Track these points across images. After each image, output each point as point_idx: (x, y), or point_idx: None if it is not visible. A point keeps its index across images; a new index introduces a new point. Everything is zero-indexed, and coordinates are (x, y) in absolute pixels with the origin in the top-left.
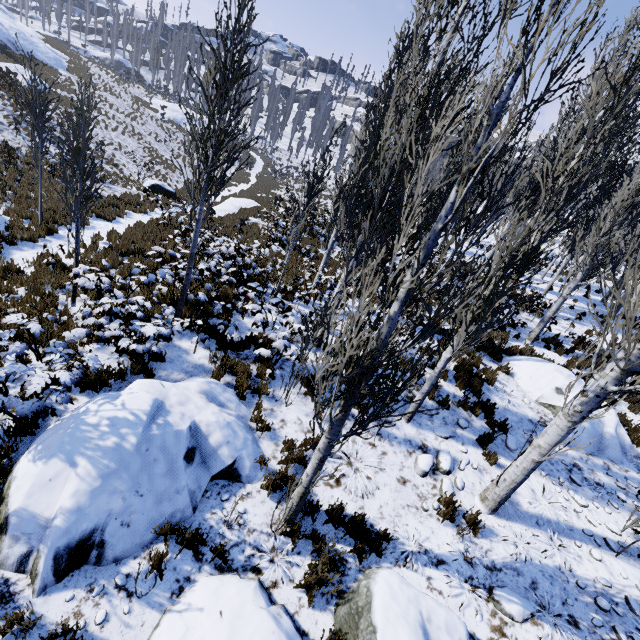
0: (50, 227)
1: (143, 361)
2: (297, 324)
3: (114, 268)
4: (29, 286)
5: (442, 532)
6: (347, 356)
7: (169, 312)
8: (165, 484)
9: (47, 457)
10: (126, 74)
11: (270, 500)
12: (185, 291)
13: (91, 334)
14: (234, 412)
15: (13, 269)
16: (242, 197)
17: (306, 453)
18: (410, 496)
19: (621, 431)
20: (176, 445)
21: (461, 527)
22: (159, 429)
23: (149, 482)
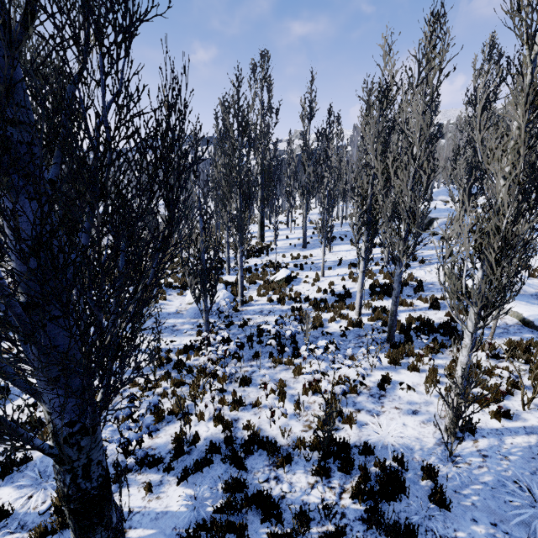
0: None
1: None
2: None
3: None
4: None
5: None
6: None
7: None
8: None
9: None
10: None
11: None
12: None
13: None
14: None
15: None
16: None
17: (4, 355)
18: None
19: (222, 302)
20: None
21: None
22: None
23: None
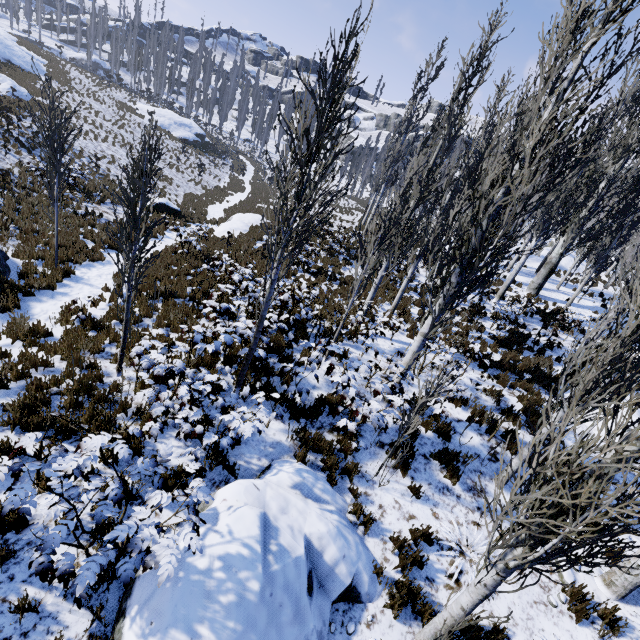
0: (66, 268)
1: (221, 450)
2: (390, 395)
3: (148, 317)
4: (73, 362)
5: (581, 635)
6: (589, 521)
7: (247, 390)
8: (294, 634)
9: (161, 631)
10: (108, 77)
11: (397, 622)
12: (251, 355)
13: (163, 427)
14: (332, 506)
15: (40, 331)
16: (244, 209)
17: (416, 548)
18: (533, 588)
19: None
20: (298, 578)
21: (603, 629)
22: (277, 561)
23: (278, 637)
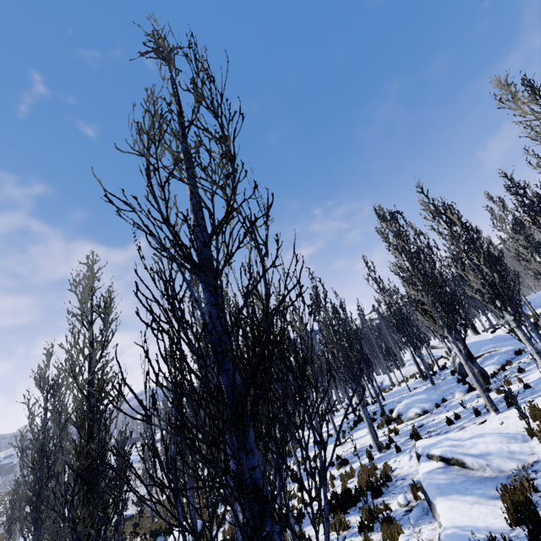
0: None
1: None
2: None
3: None
4: None
5: None
6: None
7: None
8: None
9: None
10: None
11: None
12: None
13: None
14: None
15: None
16: None
17: None
18: None
19: None
20: None
21: None
22: None
23: None
